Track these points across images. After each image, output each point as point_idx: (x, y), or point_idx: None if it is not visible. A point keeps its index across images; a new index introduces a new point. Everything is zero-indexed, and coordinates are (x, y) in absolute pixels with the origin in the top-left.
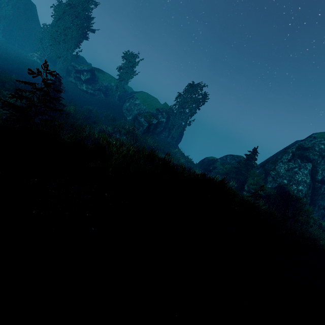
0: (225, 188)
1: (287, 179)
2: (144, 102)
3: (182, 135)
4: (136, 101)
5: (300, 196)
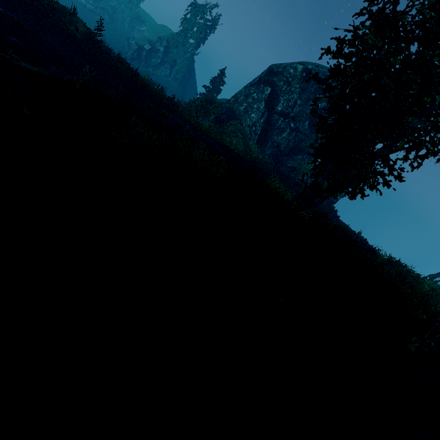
0: (66, 10)
1: (243, 106)
2: (151, 29)
3: (194, 83)
4: (141, 28)
5: (250, 125)
